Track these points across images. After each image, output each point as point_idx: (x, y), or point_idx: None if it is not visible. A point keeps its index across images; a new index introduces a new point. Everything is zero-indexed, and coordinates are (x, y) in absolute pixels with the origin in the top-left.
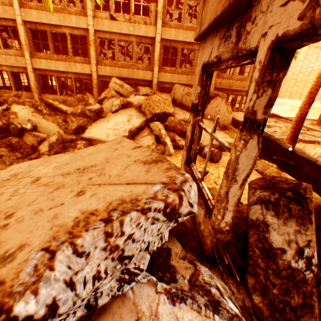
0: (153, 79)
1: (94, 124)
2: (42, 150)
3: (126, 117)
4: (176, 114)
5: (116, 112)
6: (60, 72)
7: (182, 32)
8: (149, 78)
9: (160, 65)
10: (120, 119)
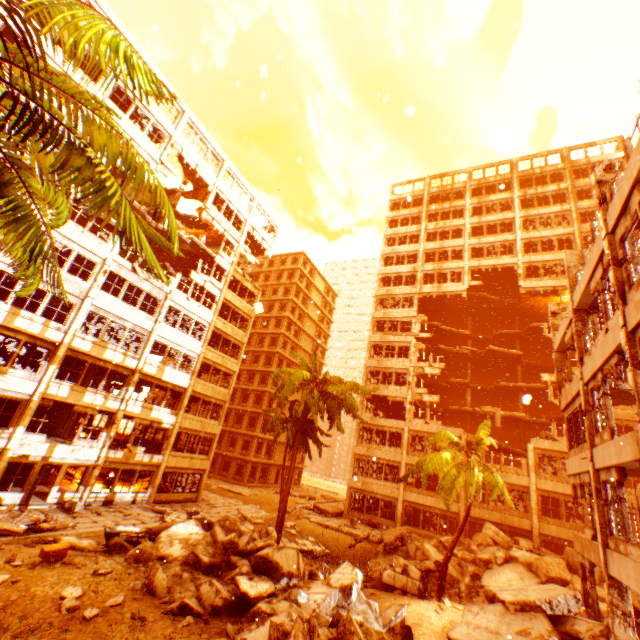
0: (532, 528)
1: (484, 573)
2: (461, 587)
3: (516, 573)
4: (574, 582)
5: (501, 564)
6: (426, 506)
7: (560, 484)
8: (527, 526)
9: (538, 513)
10: (510, 573)
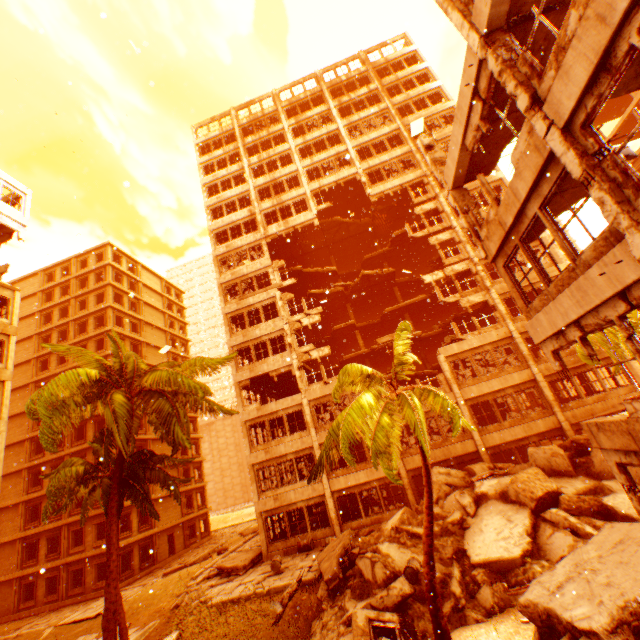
0: (478, 447)
1: (466, 540)
2: (456, 591)
3: (499, 516)
4: (560, 488)
5: (474, 513)
6: (361, 484)
7: (484, 384)
8: (472, 448)
9: (476, 427)
10: (493, 521)
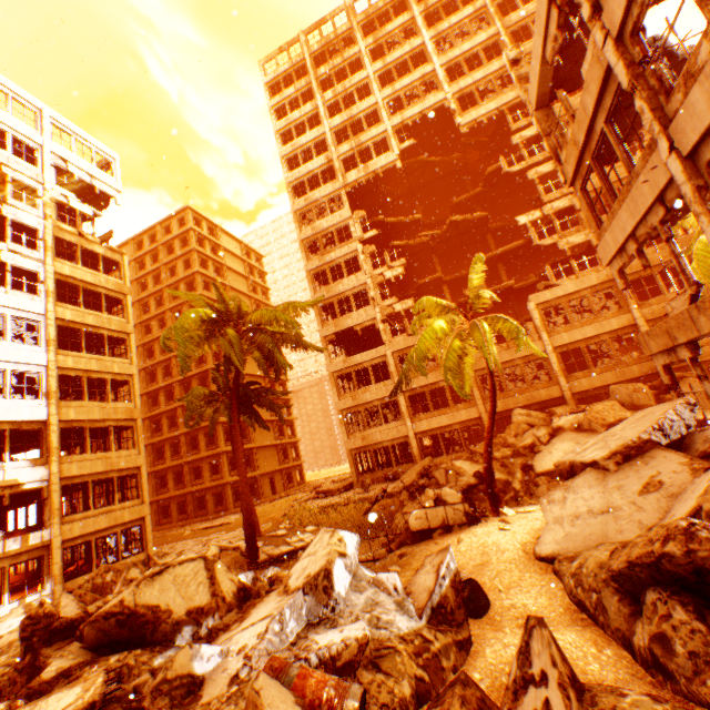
0: (563, 393)
1: (534, 460)
2: (516, 487)
3: (569, 442)
4: None
5: (547, 442)
6: (443, 427)
7: (576, 331)
8: (557, 394)
9: (564, 374)
10: (563, 445)
